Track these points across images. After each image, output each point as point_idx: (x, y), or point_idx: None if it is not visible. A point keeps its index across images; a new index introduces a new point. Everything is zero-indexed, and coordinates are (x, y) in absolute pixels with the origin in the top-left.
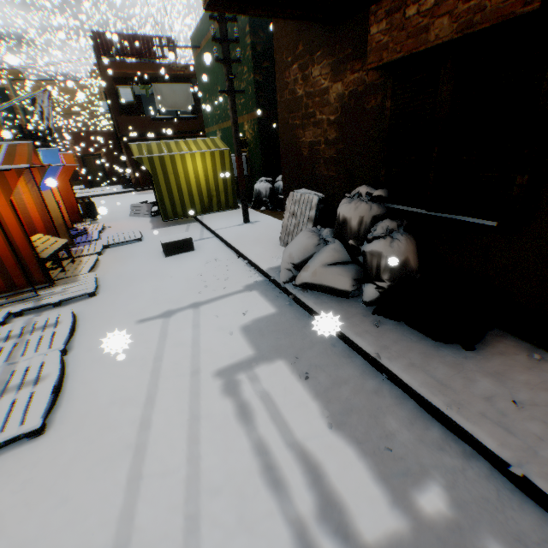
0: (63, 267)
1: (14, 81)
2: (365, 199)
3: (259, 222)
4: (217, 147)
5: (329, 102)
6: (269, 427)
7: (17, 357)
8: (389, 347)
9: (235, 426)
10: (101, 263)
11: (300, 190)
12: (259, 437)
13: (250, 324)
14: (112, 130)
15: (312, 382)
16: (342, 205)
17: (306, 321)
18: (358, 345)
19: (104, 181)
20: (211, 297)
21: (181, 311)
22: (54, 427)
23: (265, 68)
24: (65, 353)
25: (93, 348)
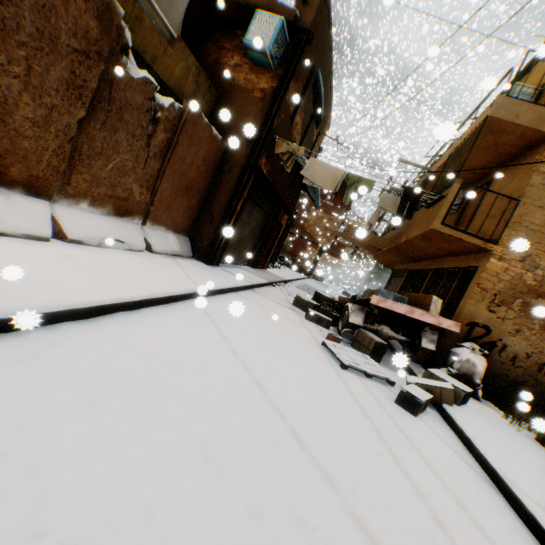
0: None
1: None
2: None
3: None
4: None
5: None
6: None
7: None
8: None
9: None
10: None
11: None
12: None
13: None
14: None
15: None
16: None
17: None
18: None
19: None
20: None
21: None
22: None
23: None
24: None
25: None
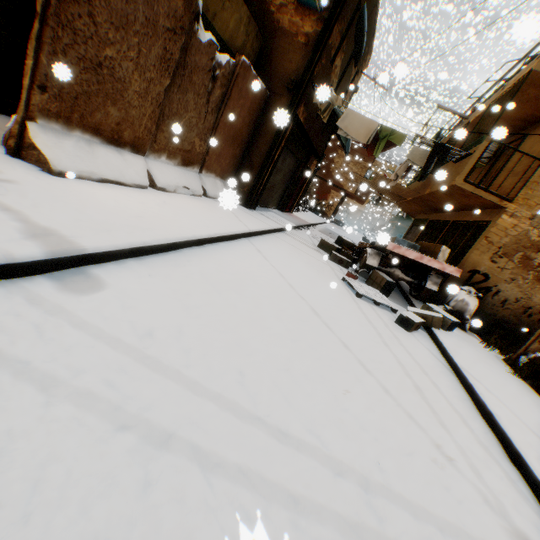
0: None
1: None
2: None
3: None
4: None
5: None
6: None
7: None
8: None
9: None
10: None
11: None
12: None
13: None
14: None
15: None
16: None
17: None
18: None
19: None
20: None
21: None
22: None
23: None
24: None
25: None
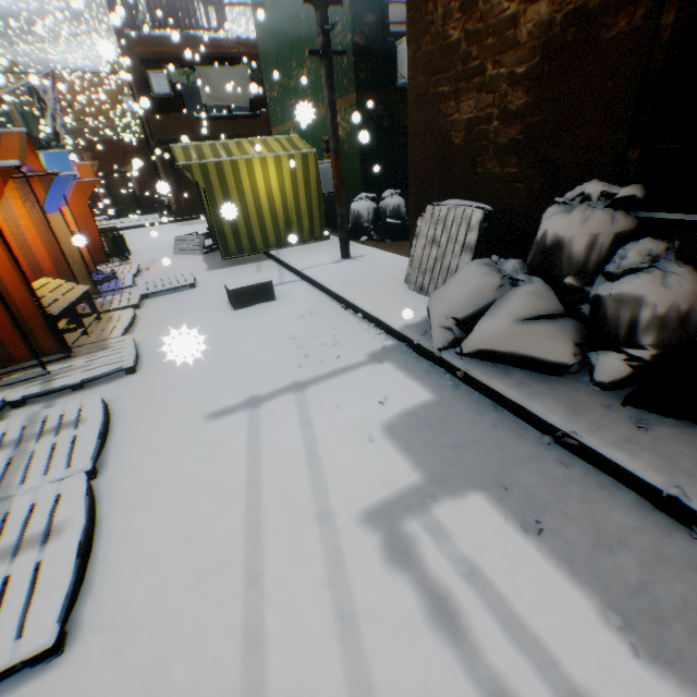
0: (85, 328)
1: (8, 76)
2: (597, 205)
3: (363, 257)
4: (296, 150)
5: (516, 42)
6: (505, 650)
7: (13, 486)
8: (691, 473)
9: (435, 646)
10: (140, 320)
11: (445, 202)
12: (493, 677)
13: (397, 422)
14: (142, 138)
15: (554, 541)
16: (551, 216)
17: (493, 415)
18: (619, 466)
19: (135, 208)
20: (318, 373)
21: (275, 397)
22: (80, 638)
23: (368, 24)
24: (94, 475)
25: (140, 464)
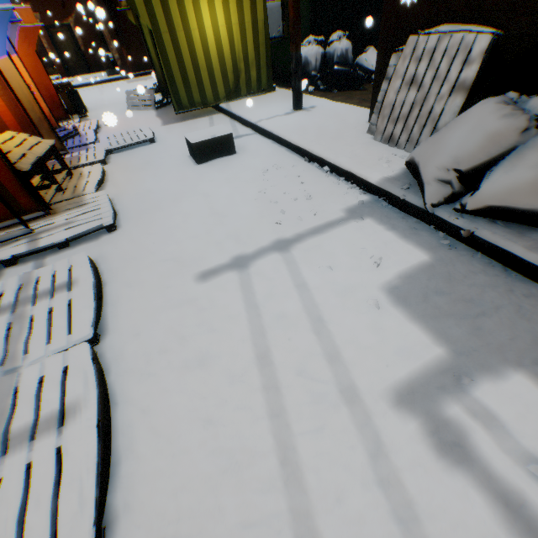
0: (58, 184)
1: None
2: None
3: (315, 108)
4: None
5: None
6: None
7: (17, 356)
8: None
9: None
10: (109, 176)
11: (434, 30)
12: None
13: (399, 285)
14: None
15: None
16: None
17: (505, 279)
18: None
19: (83, 67)
20: (299, 231)
21: (261, 256)
22: (117, 536)
23: None
24: (96, 341)
25: (140, 329)
